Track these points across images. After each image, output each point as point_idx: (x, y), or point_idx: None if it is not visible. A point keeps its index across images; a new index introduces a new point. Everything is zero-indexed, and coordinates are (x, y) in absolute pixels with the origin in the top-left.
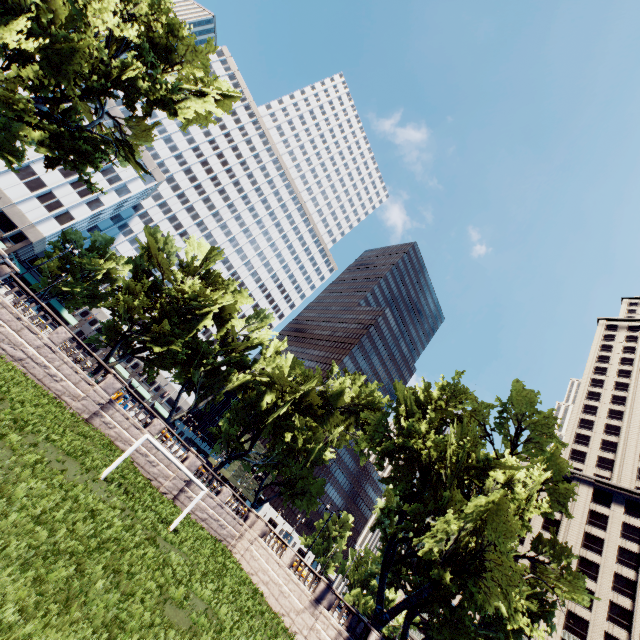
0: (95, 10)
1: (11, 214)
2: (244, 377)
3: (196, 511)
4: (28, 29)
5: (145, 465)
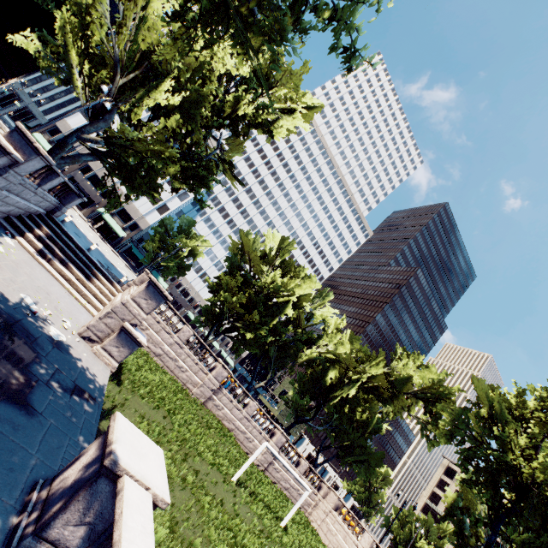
0: (218, 58)
1: (129, 209)
2: (312, 354)
3: (280, 481)
4: (170, 86)
5: (243, 441)
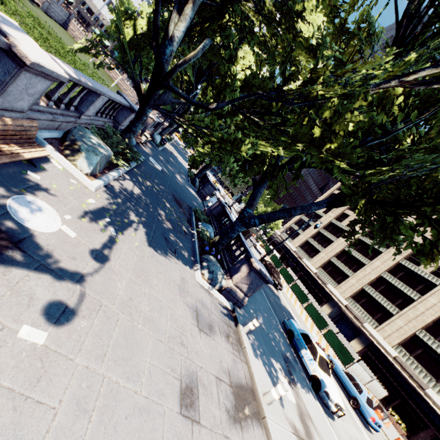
0: None
1: None
2: None
3: None
4: None
5: (123, 90)
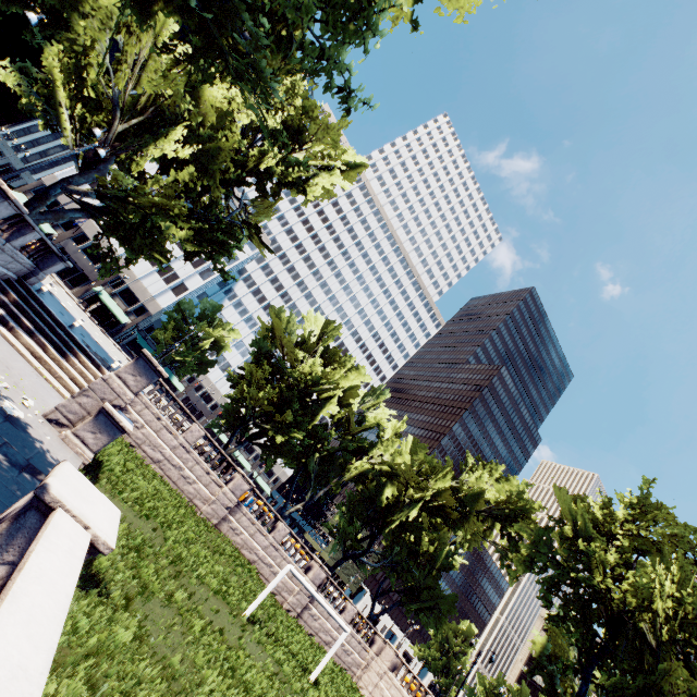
0: (240, 106)
1: (135, 289)
2: (363, 466)
3: (319, 632)
4: (181, 135)
5: (269, 577)
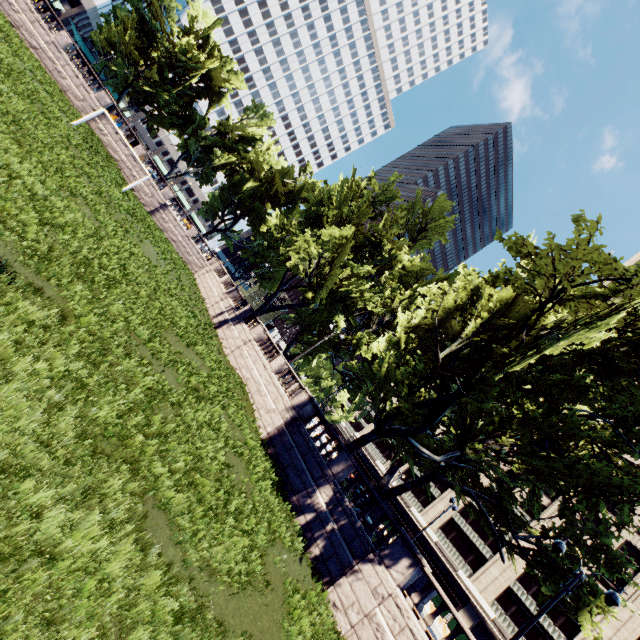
0: None
1: None
2: (230, 158)
3: (168, 232)
4: None
5: (130, 177)
